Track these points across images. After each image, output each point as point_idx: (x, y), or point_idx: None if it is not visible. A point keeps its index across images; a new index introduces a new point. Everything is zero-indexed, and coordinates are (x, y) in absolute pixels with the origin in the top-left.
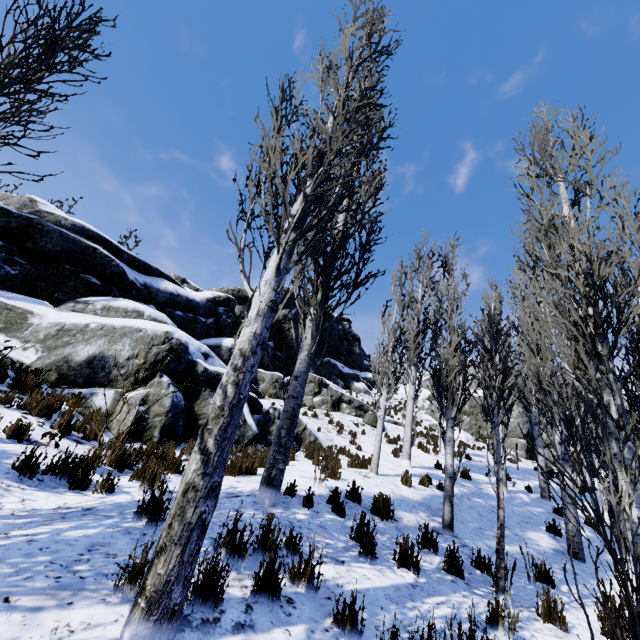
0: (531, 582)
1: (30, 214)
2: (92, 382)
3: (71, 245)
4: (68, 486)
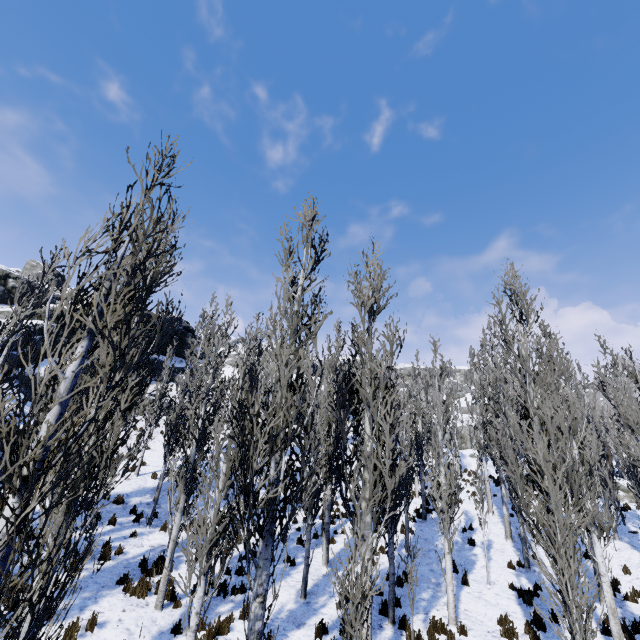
0: None
1: None
2: None
3: None
4: None
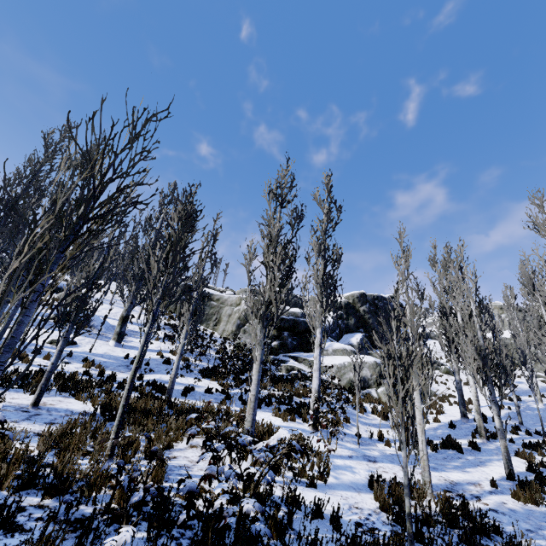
0: None
1: (289, 316)
2: (364, 387)
3: (307, 325)
4: None
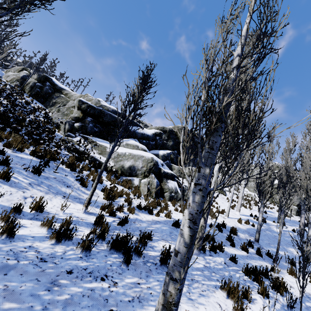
0: (286, 263)
1: (99, 107)
2: (131, 175)
3: (113, 119)
4: (147, 213)
